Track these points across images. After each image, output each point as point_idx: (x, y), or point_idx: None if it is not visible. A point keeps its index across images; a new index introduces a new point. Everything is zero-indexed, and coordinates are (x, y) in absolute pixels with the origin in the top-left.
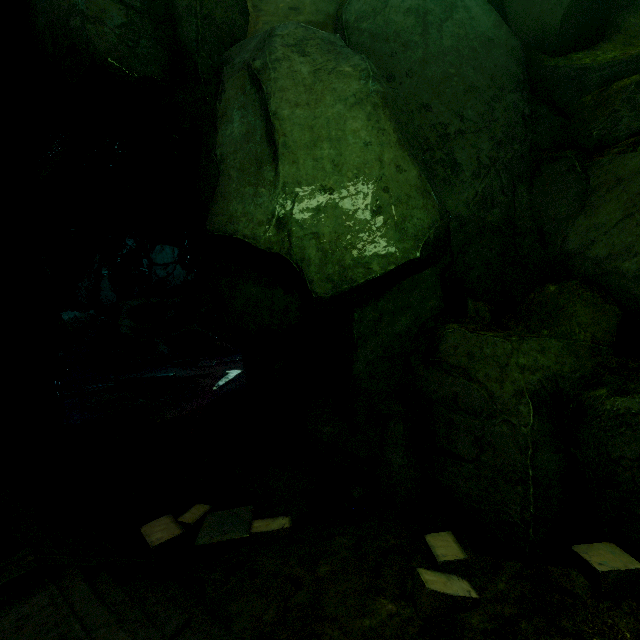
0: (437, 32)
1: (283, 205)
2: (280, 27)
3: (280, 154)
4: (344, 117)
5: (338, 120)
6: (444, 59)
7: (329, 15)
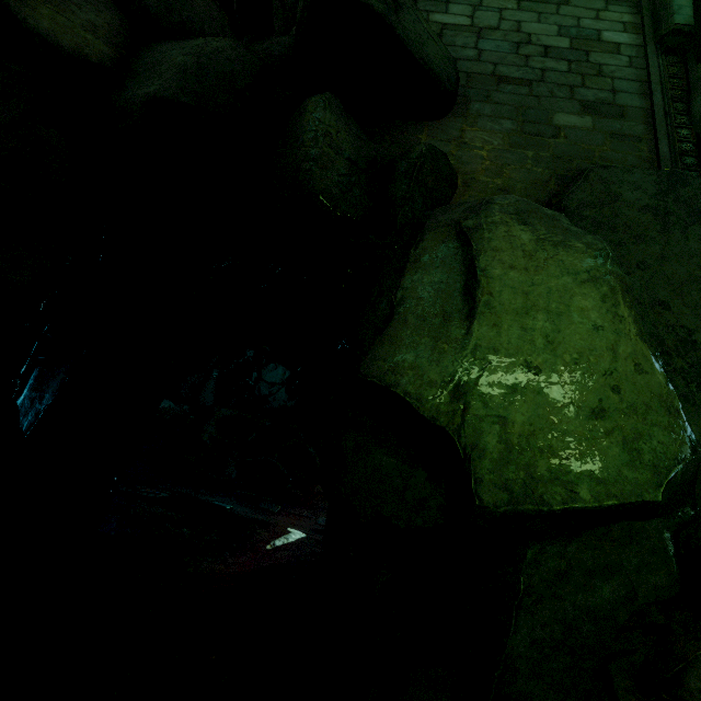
0: (680, 232)
1: (468, 370)
2: (499, 197)
3: (479, 312)
4: (571, 291)
5: (562, 293)
6: (689, 260)
7: (539, 201)
